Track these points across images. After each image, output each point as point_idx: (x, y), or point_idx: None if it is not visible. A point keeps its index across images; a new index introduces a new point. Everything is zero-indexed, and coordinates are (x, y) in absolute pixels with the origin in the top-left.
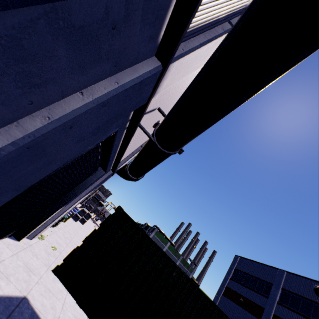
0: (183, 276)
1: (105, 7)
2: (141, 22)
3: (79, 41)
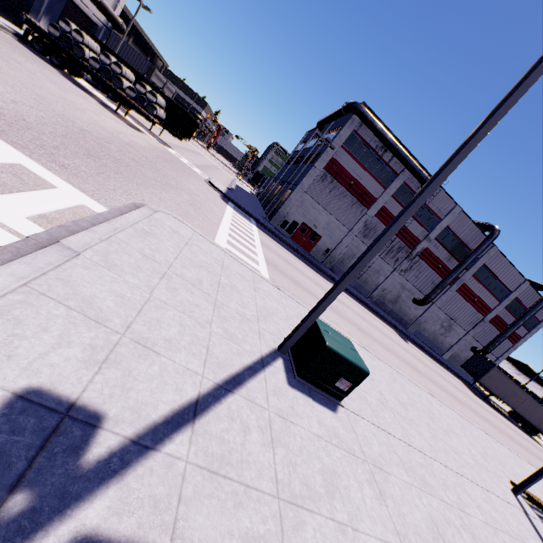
0: (112, 52)
1: None
2: None
3: None
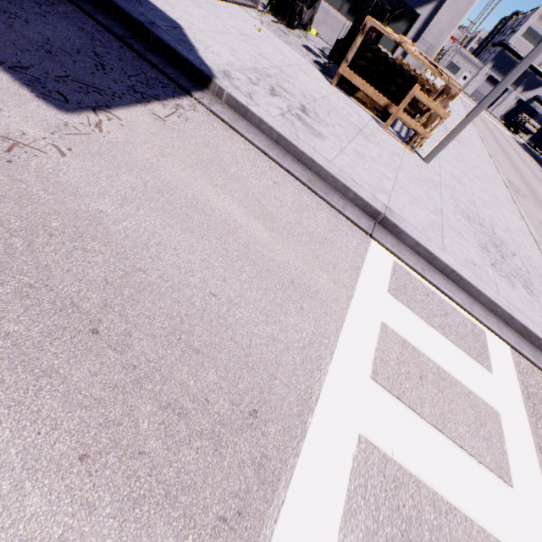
0: None
1: (536, 116)
2: (539, 114)
3: (535, 118)
